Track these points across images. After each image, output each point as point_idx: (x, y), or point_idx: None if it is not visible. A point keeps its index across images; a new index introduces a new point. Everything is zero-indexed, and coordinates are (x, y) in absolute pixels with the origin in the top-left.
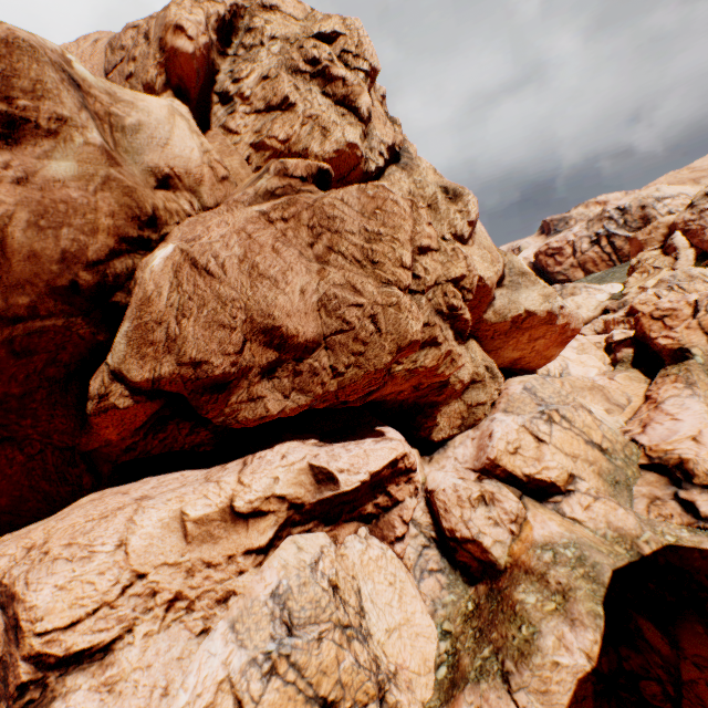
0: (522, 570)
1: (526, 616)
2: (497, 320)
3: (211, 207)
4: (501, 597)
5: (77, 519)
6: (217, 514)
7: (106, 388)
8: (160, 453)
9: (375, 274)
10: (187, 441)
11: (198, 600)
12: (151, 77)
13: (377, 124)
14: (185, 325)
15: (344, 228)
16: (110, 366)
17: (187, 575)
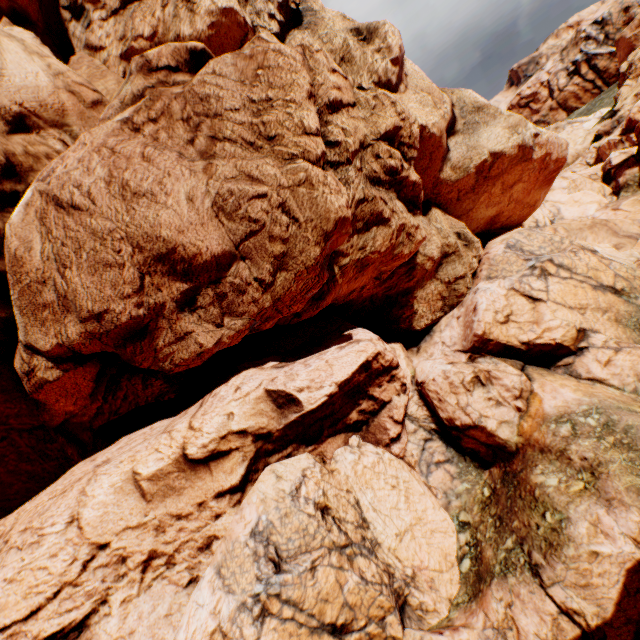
0: (537, 449)
1: (548, 502)
2: (458, 176)
3: None
4: (517, 482)
5: (44, 498)
6: (172, 467)
7: (29, 365)
8: (129, 410)
9: (275, 153)
10: (148, 395)
11: (178, 553)
12: None
13: None
14: (69, 277)
15: (223, 106)
16: (23, 342)
17: (157, 533)
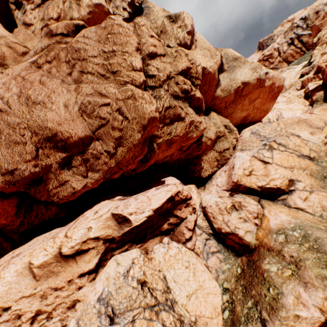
0: (266, 248)
1: (271, 281)
2: (225, 95)
3: None
4: (255, 267)
5: None
6: (52, 259)
7: None
8: (39, 222)
9: (116, 81)
10: (49, 214)
11: (54, 310)
12: None
13: None
14: None
15: (87, 54)
16: None
17: (42, 299)
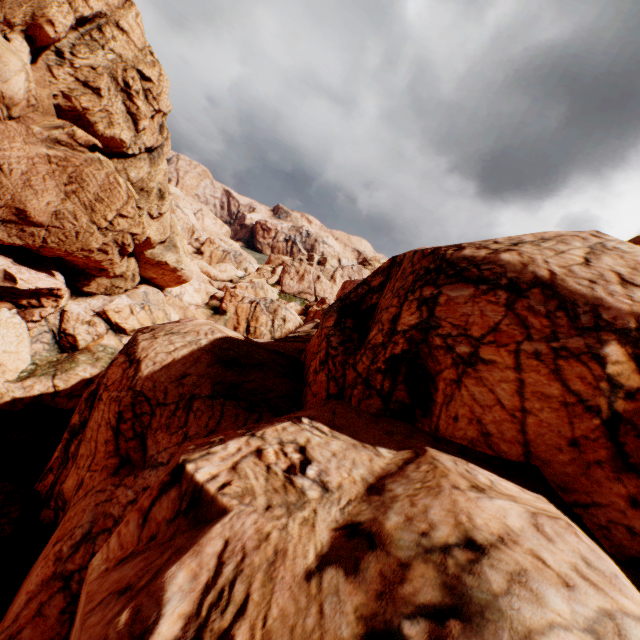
0: (88, 351)
1: (77, 362)
2: (151, 257)
3: (15, 117)
4: (72, 357)
5: None
6: None
7: None
8: None
9: (91, 215)
10: None
11: None
12: (15, 21)
13: (149, 132)
14: None
15: (88, 189)
16: None
17: None
